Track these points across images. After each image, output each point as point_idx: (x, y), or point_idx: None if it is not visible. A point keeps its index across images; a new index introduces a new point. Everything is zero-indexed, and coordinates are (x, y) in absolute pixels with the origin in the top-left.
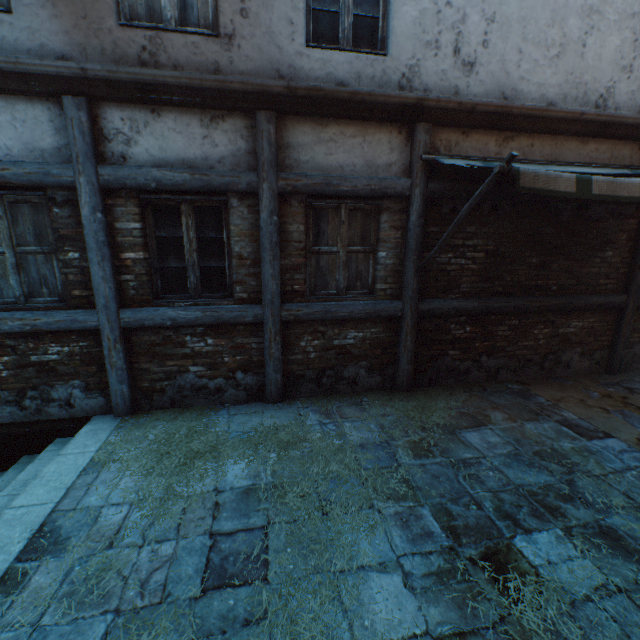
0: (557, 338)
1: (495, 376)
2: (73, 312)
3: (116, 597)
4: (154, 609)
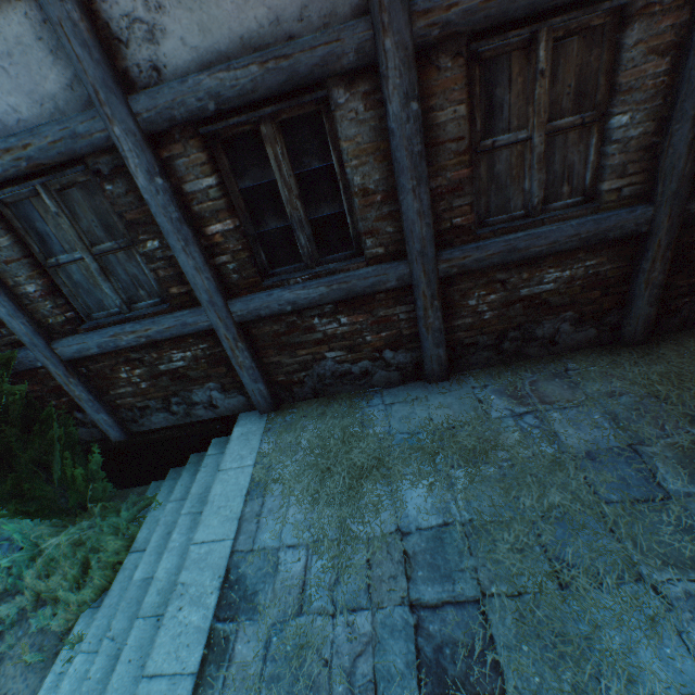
0: None
1: None
2: (179, 315)
3: (324, 691)
4: None
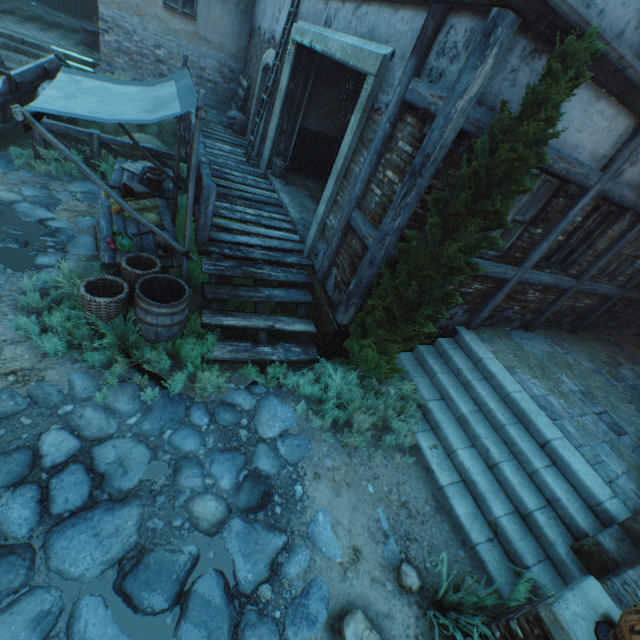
0: (639, 317)
1: (603, 331)
2: (508, 268)
3: (598, 437)
4: (613, 442)
